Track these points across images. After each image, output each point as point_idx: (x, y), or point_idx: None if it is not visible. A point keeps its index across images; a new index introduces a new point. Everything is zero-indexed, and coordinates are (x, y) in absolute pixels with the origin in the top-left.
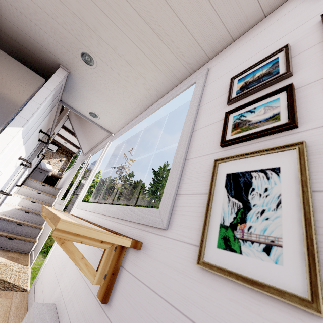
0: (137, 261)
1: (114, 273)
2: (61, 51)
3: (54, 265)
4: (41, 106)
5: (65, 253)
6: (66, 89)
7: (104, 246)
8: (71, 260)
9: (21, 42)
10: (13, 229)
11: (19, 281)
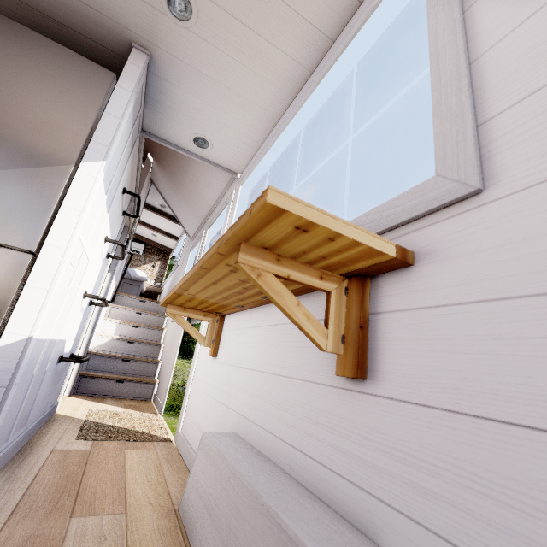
0: (413, 285)
1: (363, 327)
2: (131, 7)
3: (206, 391)
4: (122, 121)
5: (220, 367)
6: (149, 100)
7: (327, 285)
8: (239, 368)
9: (61, 16)
10: (119, 369)
11: (155, 430)
